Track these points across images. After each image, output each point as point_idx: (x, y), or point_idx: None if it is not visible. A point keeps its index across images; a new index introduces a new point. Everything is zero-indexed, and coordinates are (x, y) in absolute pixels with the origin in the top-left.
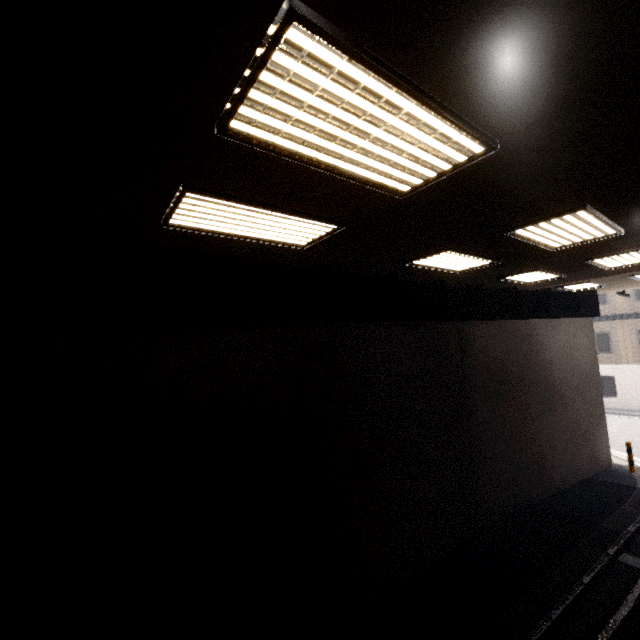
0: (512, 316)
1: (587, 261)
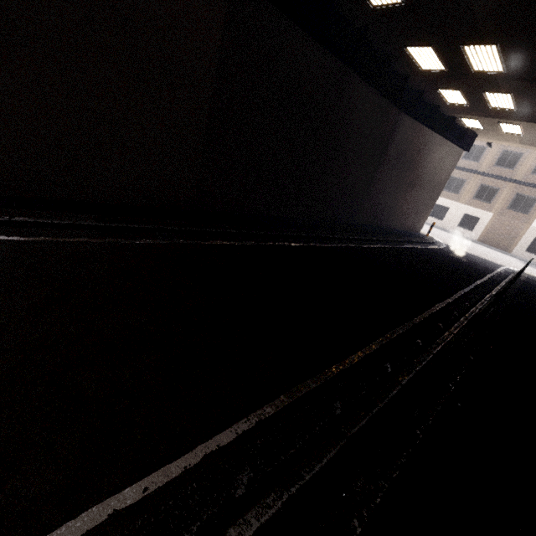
0: (427, 123)
1: (484, 93)
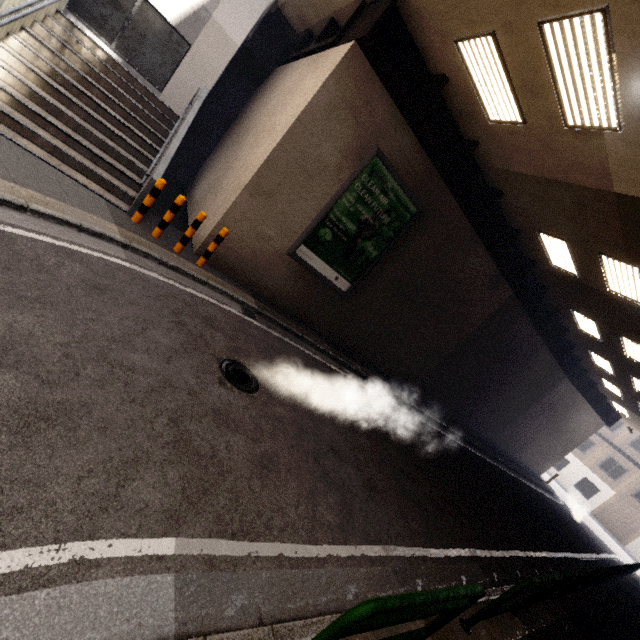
0: (582, 392)
1: (638, 402)
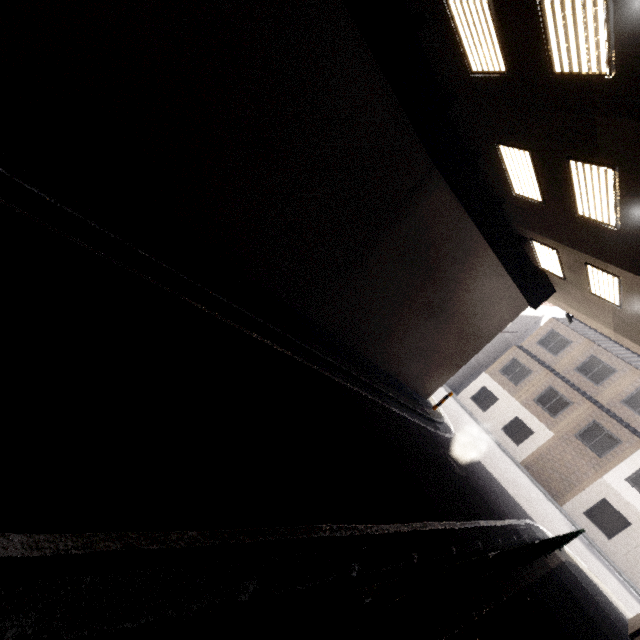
0: (477, 218)
1: (568, 159)
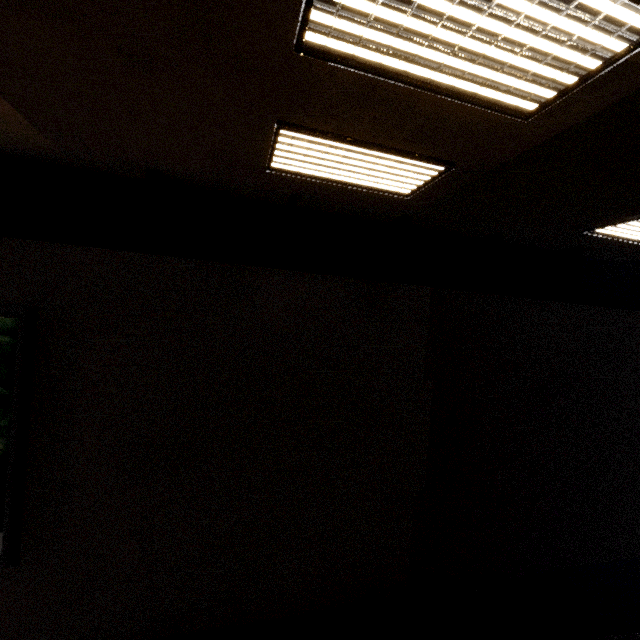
0: None
1: None
